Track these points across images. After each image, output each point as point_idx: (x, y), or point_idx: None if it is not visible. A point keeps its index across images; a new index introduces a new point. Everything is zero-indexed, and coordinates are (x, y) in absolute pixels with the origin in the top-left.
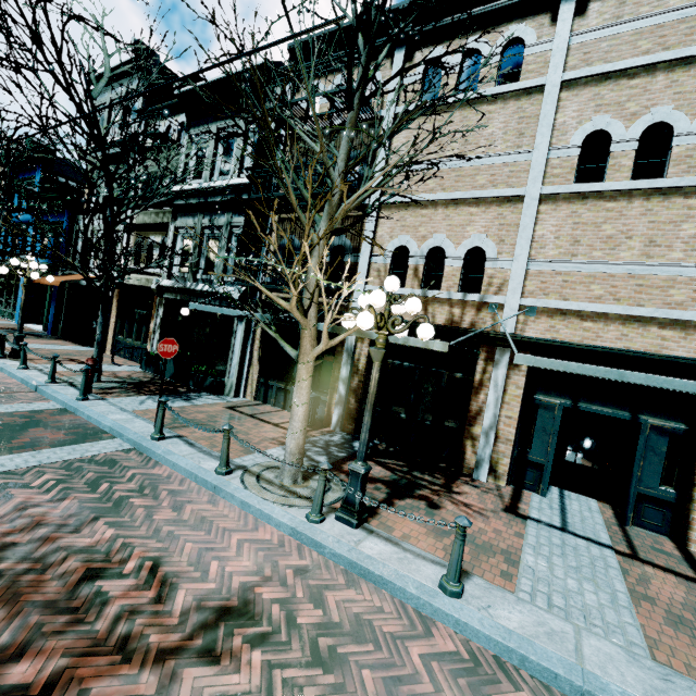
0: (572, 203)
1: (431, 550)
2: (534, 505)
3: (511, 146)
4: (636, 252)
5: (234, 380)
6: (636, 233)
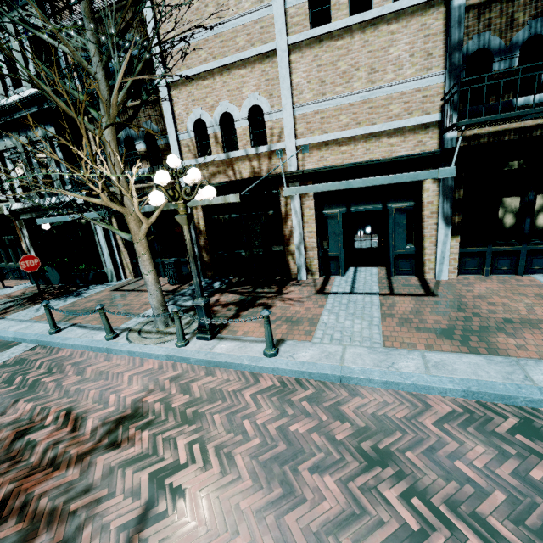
0: (313, 48)
1: (262, 335)
2: (336, 284)
3: (255, 2)
4: (364, 81)
5: (111, 268)
6: (361, 64)
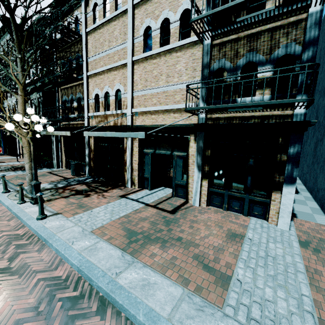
0: (143, 63)
1: (57, 209)
2: (138, 193)
3: (123, 40)
4: (164, 81)
5: (55, 161)
6: (163, 72)
